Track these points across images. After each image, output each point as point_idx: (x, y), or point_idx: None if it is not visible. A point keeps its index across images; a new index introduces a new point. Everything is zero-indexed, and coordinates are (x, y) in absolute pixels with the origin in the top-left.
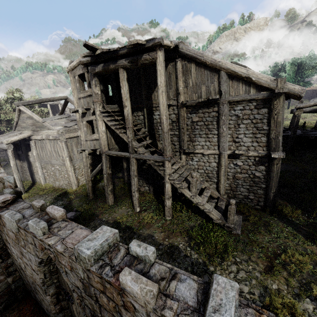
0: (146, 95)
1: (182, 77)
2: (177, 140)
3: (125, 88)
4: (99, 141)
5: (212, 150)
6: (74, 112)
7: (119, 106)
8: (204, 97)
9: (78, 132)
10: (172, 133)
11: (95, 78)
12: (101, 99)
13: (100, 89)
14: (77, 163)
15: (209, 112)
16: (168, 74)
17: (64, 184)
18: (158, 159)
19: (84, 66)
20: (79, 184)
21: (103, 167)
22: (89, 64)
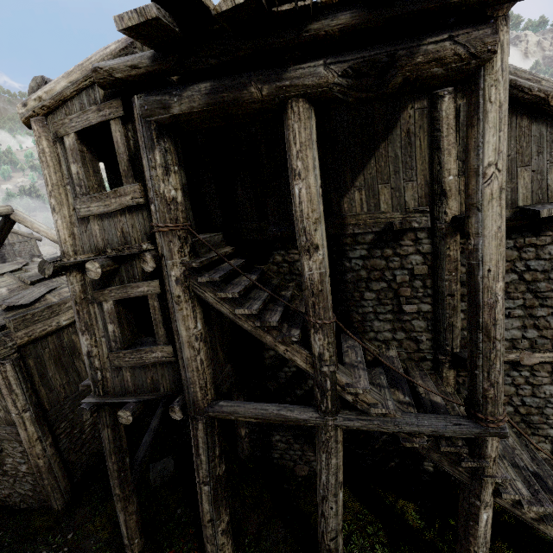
0: (324, 201)
1: (454, 143)
2: (425, 329)
3: (314, 177)
4: (173, 369)
5: (549, 353)
6: (58, 271)
7: (224, 235)
8: (526, 202)
9: (59, 317)
10: (412, 310)
11: (163, 139)
12: (186, 219)
13: (180, 183)
14: (63, 414)
15: (539, 246)
16: (404, 135)
17: (15, 496)
18: (454, 431)
19: (106, 95)
20: (74, 480)
21: (199, 460)
22: (137, 83)
